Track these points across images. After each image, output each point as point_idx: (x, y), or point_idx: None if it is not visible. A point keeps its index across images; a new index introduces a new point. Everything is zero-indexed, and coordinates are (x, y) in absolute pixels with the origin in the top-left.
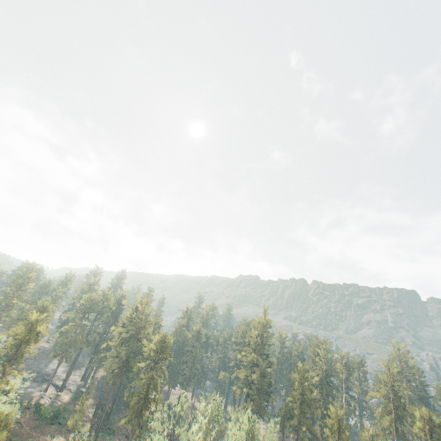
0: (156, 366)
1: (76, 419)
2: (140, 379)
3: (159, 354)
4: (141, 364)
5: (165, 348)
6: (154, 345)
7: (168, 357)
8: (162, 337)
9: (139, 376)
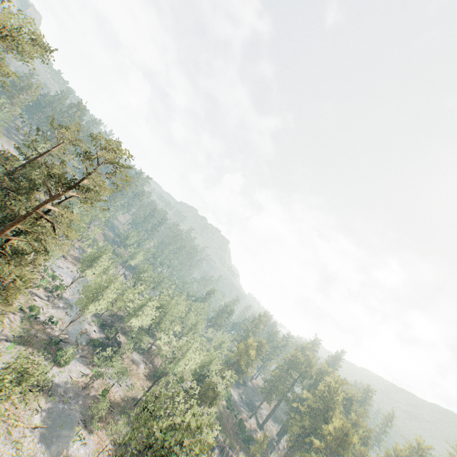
0: (330, 456)
1: (256, 448)
2: (311, 456)
3: (336, 443)
4: (315, 439)
5: (344, 441)
6: (332, 429)
7: (345, 454)
8: (344, 426)
9: (311, 451)
